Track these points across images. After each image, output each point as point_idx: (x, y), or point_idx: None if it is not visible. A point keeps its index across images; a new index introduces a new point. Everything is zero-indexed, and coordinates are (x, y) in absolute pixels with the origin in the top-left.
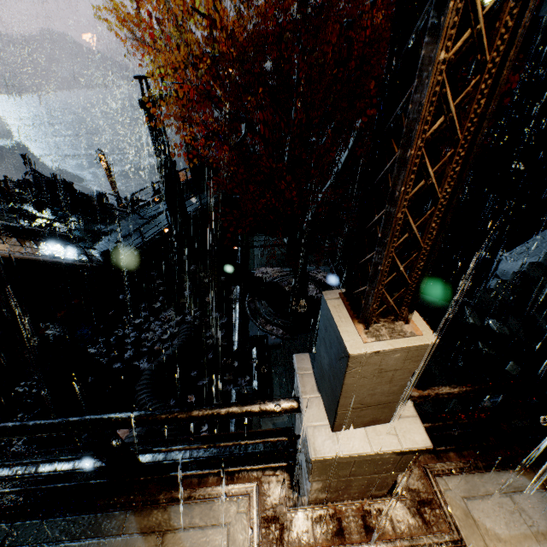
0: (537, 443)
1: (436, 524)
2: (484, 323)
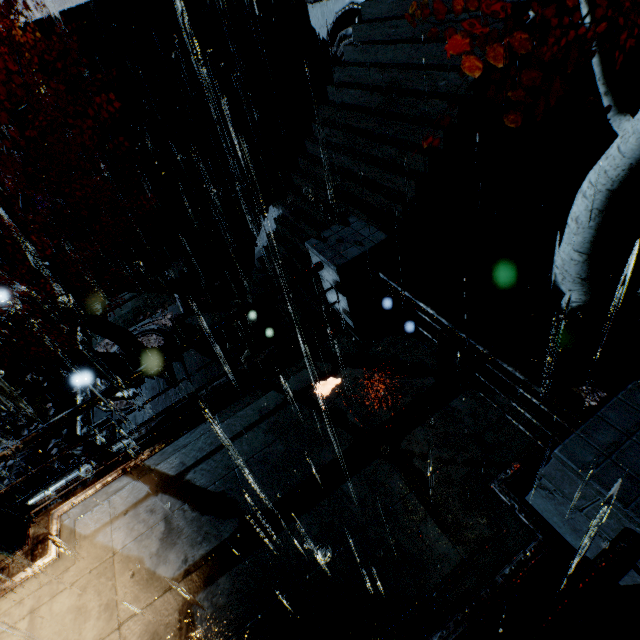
0: (147, 444)
1: (41, 554)
2: (245, 319)
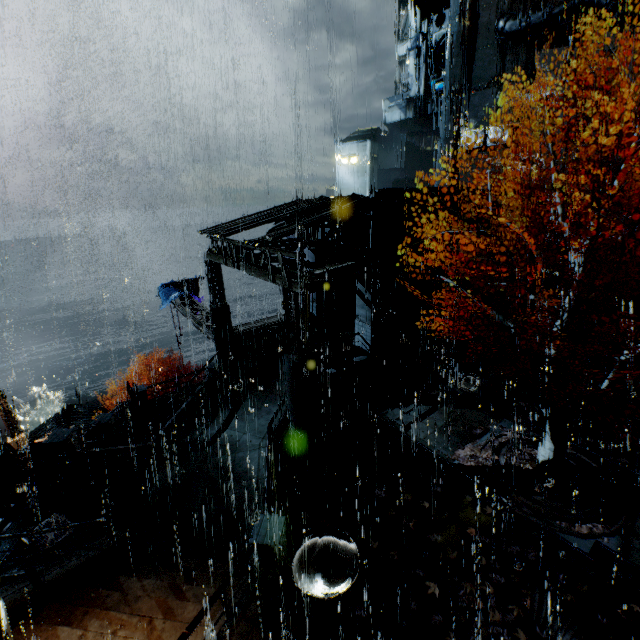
0: None
1: None
2: None
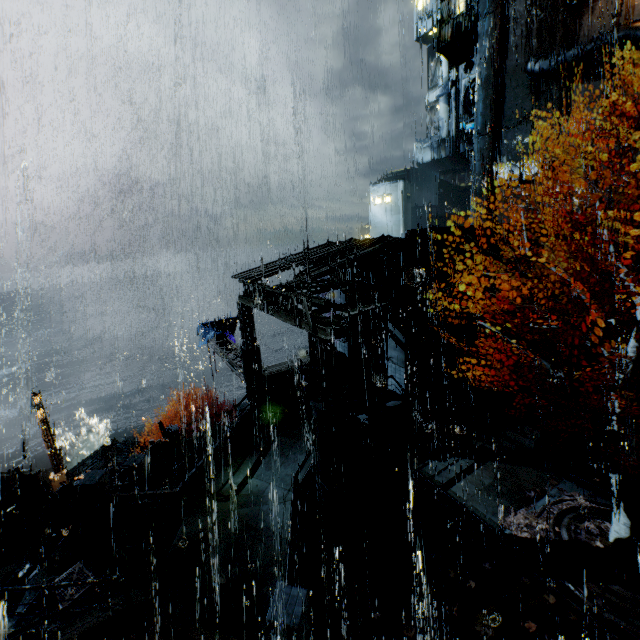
0: None
1: None
2: None
